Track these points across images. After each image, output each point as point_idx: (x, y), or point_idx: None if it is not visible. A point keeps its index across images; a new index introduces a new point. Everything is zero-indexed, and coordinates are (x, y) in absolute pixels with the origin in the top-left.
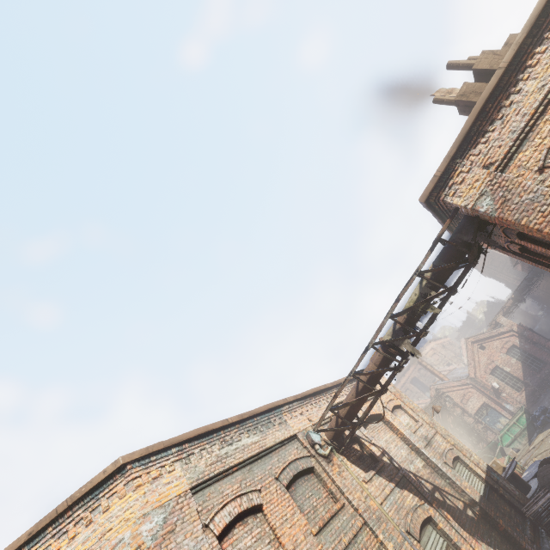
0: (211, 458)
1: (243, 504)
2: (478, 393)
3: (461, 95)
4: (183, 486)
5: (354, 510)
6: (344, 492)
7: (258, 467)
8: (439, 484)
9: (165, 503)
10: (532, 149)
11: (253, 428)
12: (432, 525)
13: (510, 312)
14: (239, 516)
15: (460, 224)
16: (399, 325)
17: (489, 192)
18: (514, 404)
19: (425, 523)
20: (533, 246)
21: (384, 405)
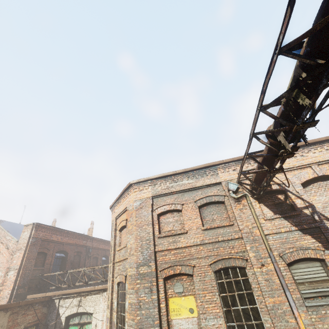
0: (164, 187)
1: (172, 207)
2: None
3: None
4: (149, 195)
5: (239, 229)
6: (236, 219)
7: (187, 194)
8: None
9: (142, 199)
10: None
11: (192, 176)
12: (322, 264)
13: None
14: (170, 210)
15: None
16: (278, 115)
17: None
18: None
19: (314, 260)
20: None
21: None
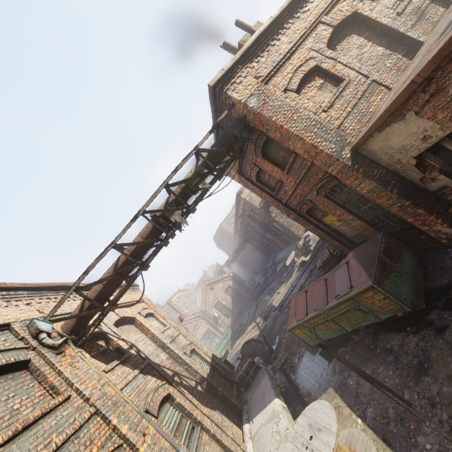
0: None
1: None
2: (205, 322)
3: (243, 41)
4: None
5: (84, 401)
6: (73, 383)
7: None
8: (179, 370)
9: None
10: (282, 77)
11: None
12: (170, 402)
13: (230, 264)
14: None
15: (232, 123)
16: (172, 198)
17: (256, 95)
18: (225, 327)
19: (164, 402)
20: (267, 165)
21: (139, 311)
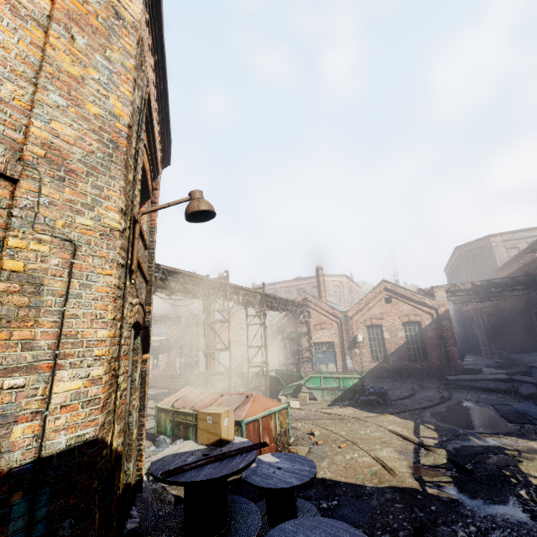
0: None
1: None
2: (337, 331)
3: None
4: None
5: None
6: None
7: None
8: None
9: None
10: None
11: None
12: None
13: (454, 294)
14: None
15: None
16: None
17: None
18: (356, 364)
19: None
20: None
21: None
